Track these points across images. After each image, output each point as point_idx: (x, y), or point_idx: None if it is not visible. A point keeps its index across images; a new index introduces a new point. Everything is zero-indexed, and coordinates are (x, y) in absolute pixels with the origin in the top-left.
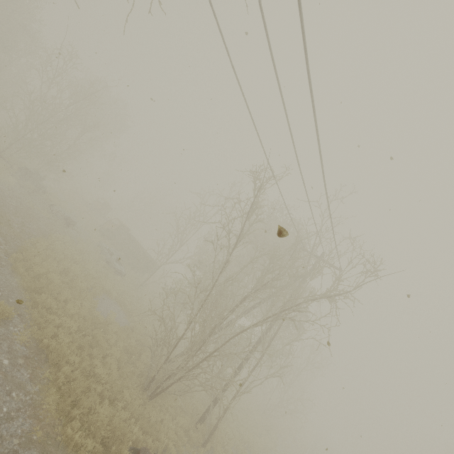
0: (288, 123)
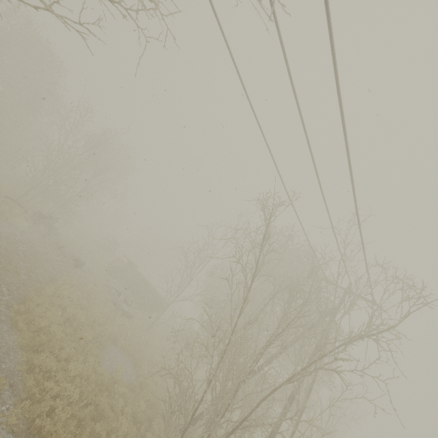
0: (309, 148)
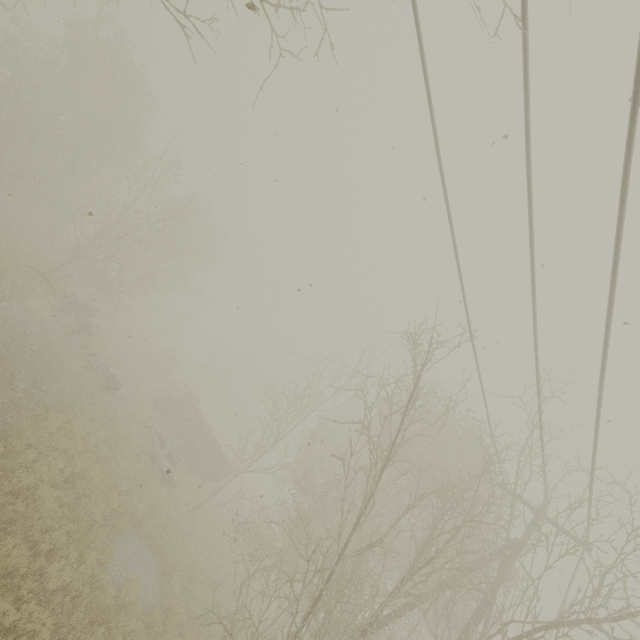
0: (532, 265)
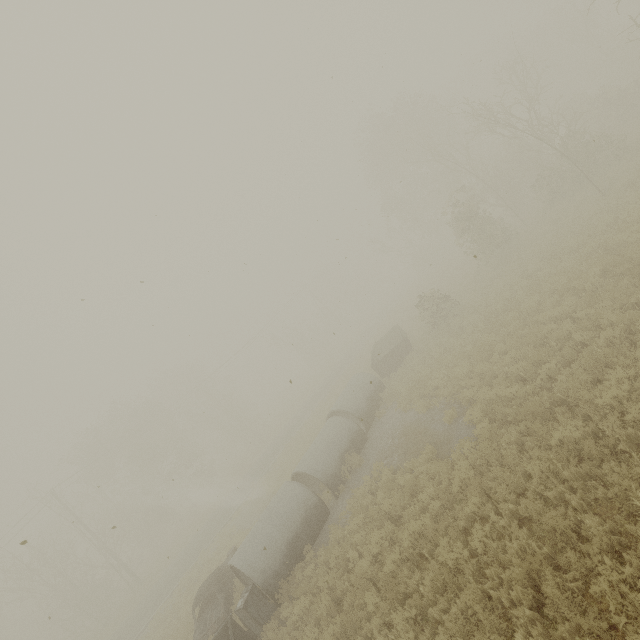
0: None
